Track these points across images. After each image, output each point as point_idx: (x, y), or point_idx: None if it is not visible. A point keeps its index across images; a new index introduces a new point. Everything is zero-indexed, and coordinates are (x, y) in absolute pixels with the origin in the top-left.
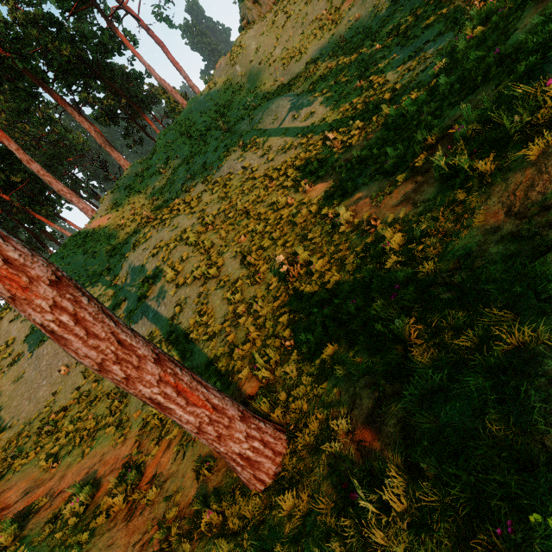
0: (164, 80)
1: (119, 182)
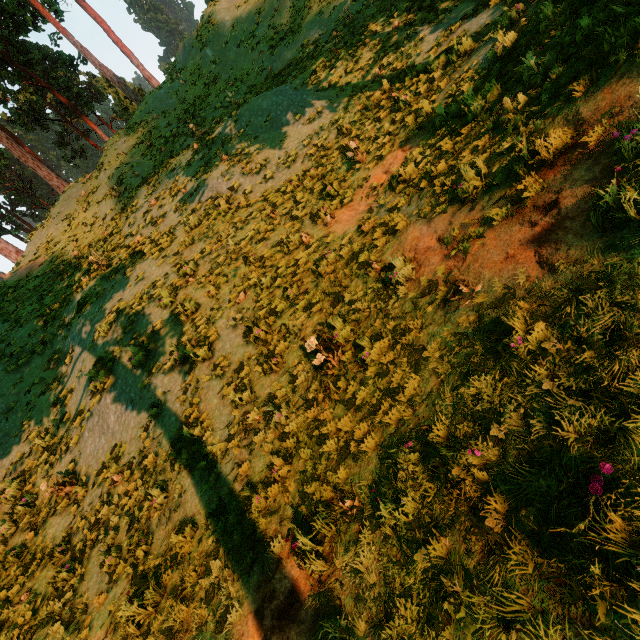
0: (106, 67)
1: (53, 211)
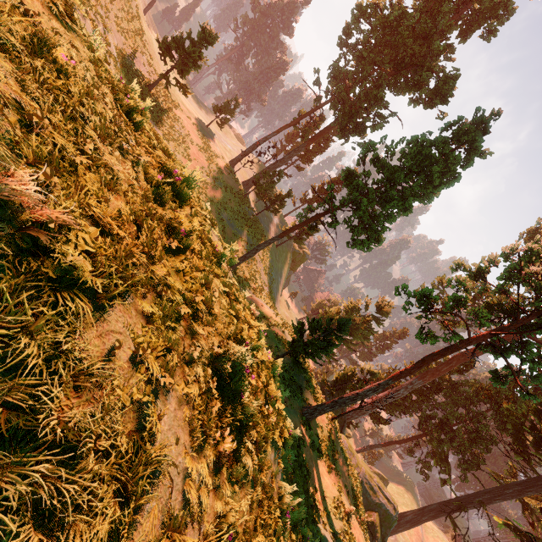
0: None
1: None
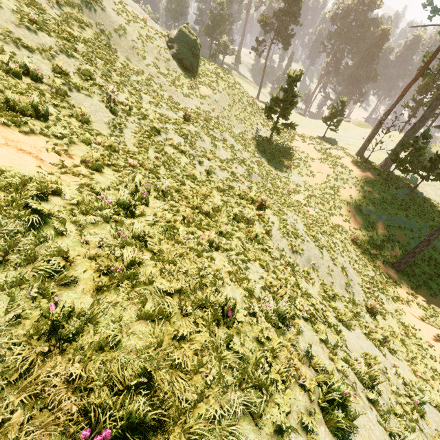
0: None
1: None
